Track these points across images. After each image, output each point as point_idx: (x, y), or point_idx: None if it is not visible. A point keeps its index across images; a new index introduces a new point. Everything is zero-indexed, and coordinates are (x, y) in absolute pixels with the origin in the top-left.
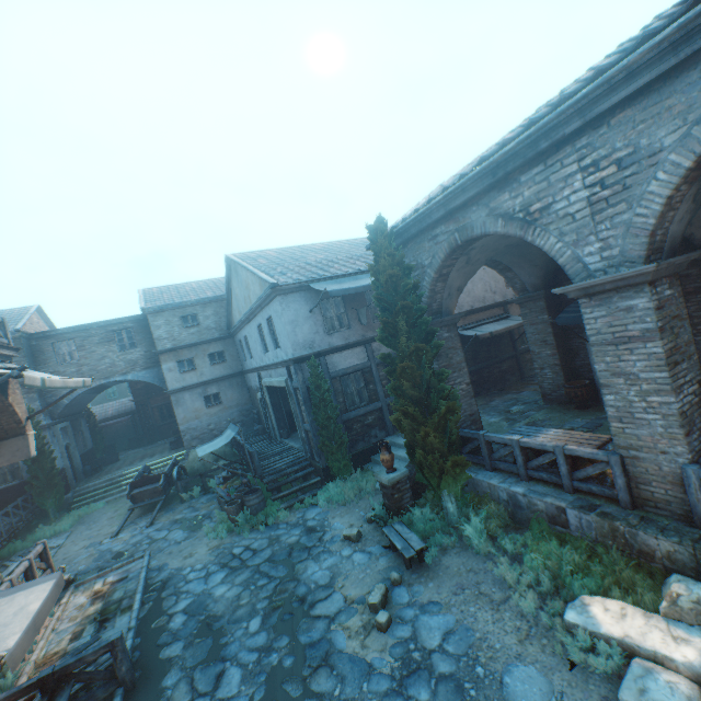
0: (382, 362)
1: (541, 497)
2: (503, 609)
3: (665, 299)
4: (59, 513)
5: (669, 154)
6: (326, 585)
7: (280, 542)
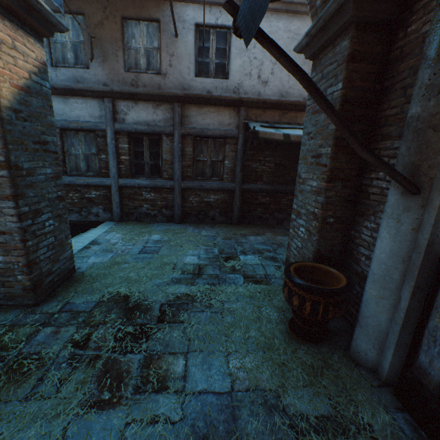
0: (125, 130)
1: None
2: None
3: None
4: None
5: None
6: None
7: None
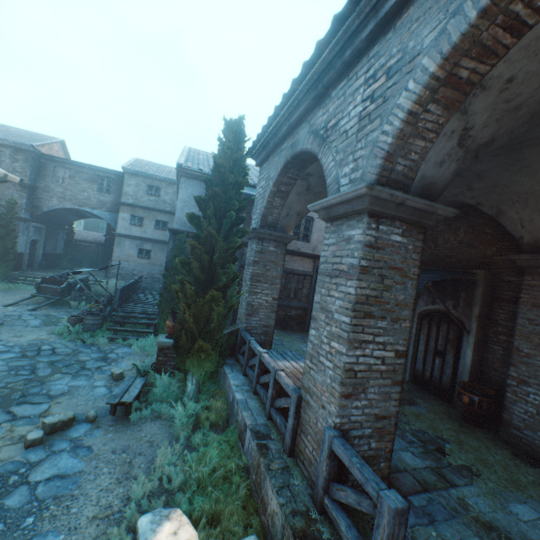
0: None
1: (242, 409)
2: (124, 484)
3: (389, 243)
4: (4, 281)
5: (424, 58)
6: (52, 396)
7: (75, 356)
